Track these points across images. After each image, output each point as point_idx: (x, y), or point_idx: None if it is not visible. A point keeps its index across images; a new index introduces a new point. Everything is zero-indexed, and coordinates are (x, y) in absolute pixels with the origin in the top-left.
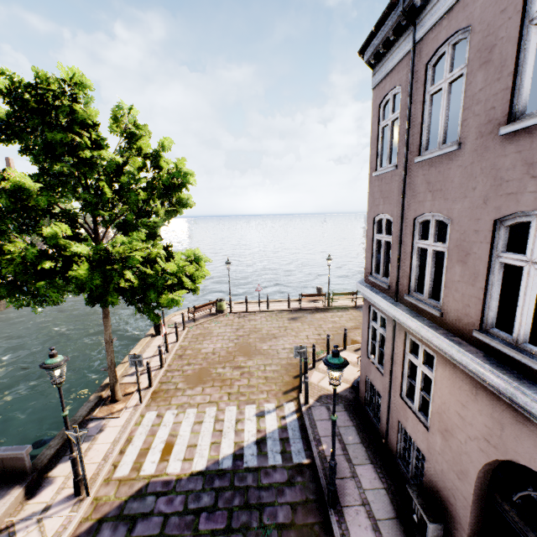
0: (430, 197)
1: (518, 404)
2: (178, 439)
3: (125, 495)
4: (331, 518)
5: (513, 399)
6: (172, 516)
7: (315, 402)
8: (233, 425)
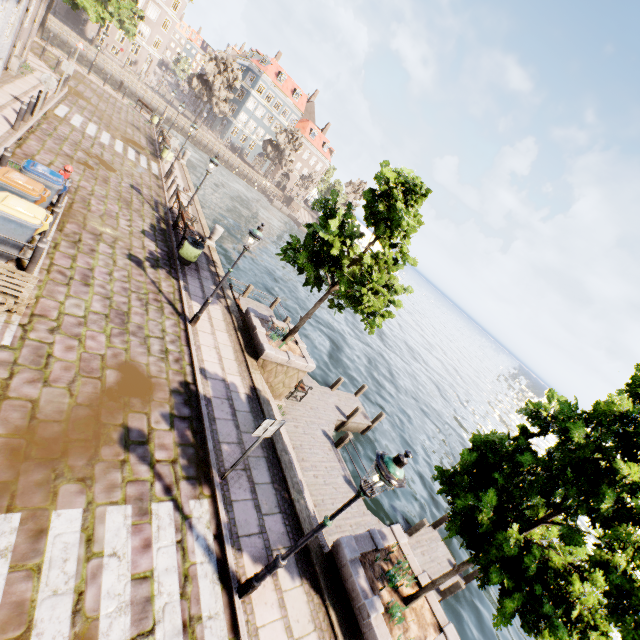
0: None
1: None
2: None
3: None
4: None
5: None
6: None
7: None
8: None
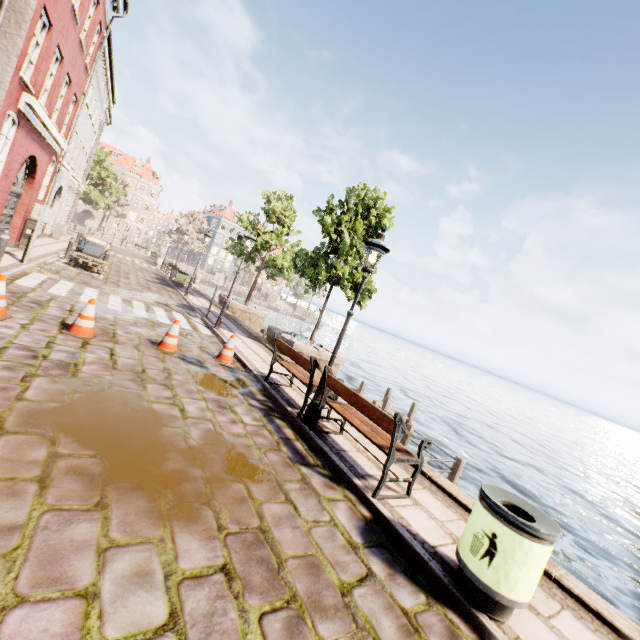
0: None
1: None
2: None
3: None
4: None
5: None
6: None
7: None
8: None
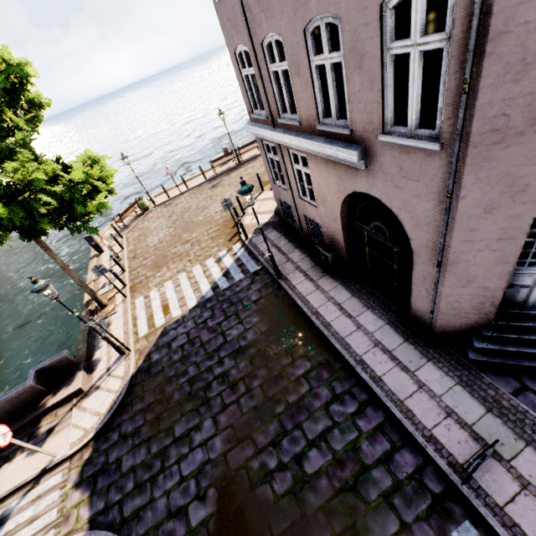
0: (264, 18)
1: (342, 159)
2: (169, 301)
3: (154, 339)
4: (281, 283)
5: (340, 158)
6: (191, 331)
7: (253, 235)
8: (203, 275)
